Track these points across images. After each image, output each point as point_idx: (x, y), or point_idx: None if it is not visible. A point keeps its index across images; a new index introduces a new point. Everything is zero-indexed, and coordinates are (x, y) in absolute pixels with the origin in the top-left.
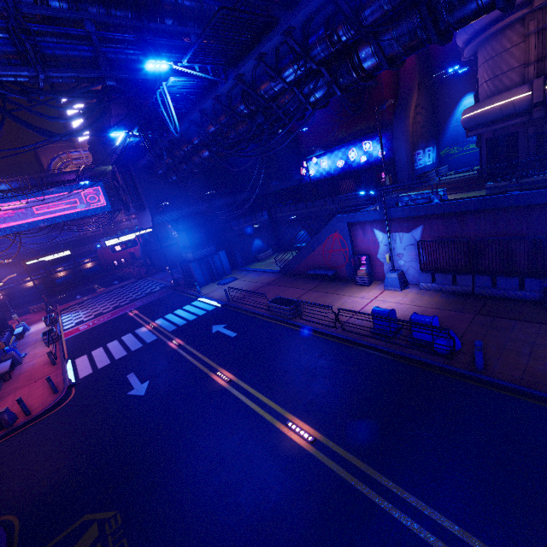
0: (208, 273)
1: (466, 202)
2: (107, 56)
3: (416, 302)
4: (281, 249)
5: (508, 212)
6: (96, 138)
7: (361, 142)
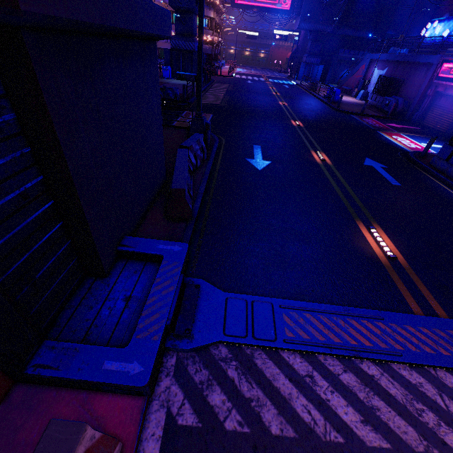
0: (306, 74)
1: (401, 56)
2: None
3: (355, 101)
4: None
5: (408, 65)
6: None
7: None
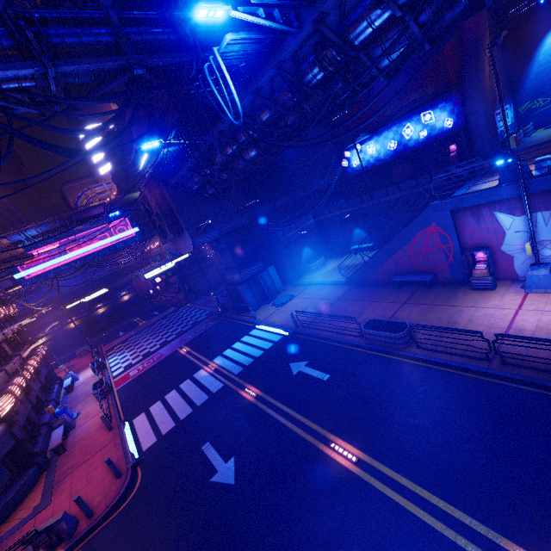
0: (259, 293)
1: None
2: (130, 38)
3: None
4: (333, 254)
5: None
6: (118, 166)
7: (419, 114)
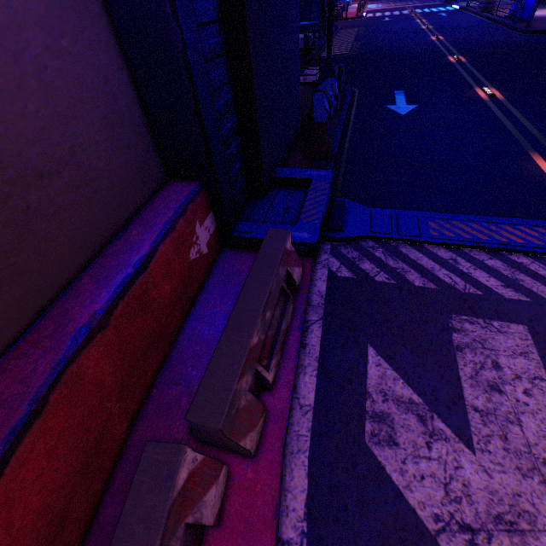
0: None
1: None
2: None
3: None
4: None
5: None
6: None
7: None
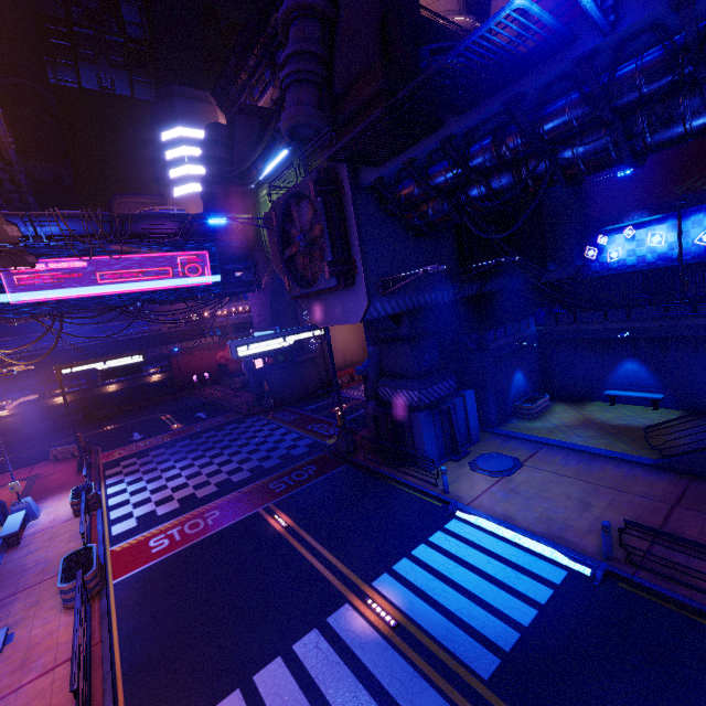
0: (442, 437)
1: None
2: None
3: None
4: (551, 393)
5: None
6: (216, 175)
7: None
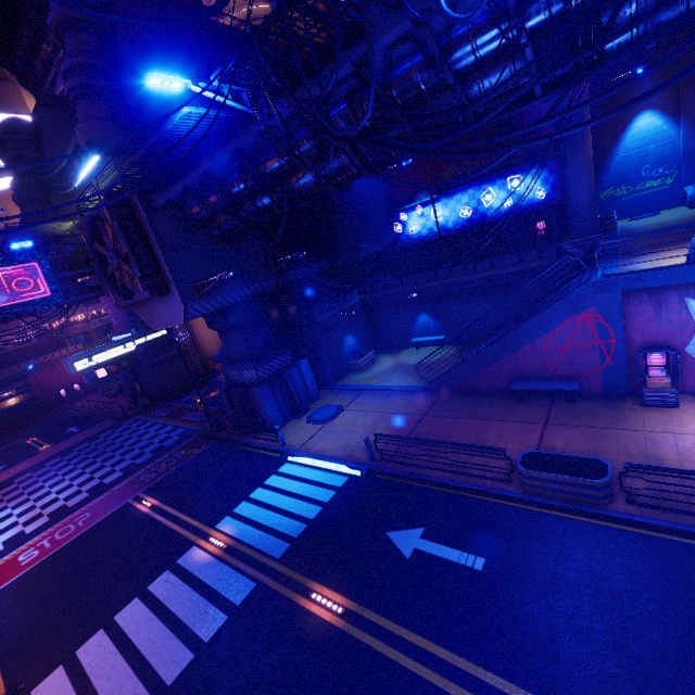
0: (284, 402)
1: None
2: None
3: None
4: (381, 347)
5: None
6: (28, 177)
7: (505, 178)
